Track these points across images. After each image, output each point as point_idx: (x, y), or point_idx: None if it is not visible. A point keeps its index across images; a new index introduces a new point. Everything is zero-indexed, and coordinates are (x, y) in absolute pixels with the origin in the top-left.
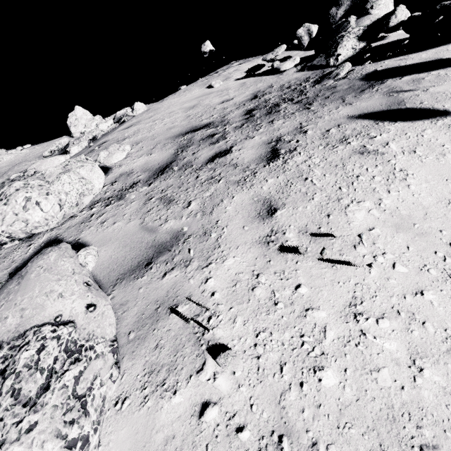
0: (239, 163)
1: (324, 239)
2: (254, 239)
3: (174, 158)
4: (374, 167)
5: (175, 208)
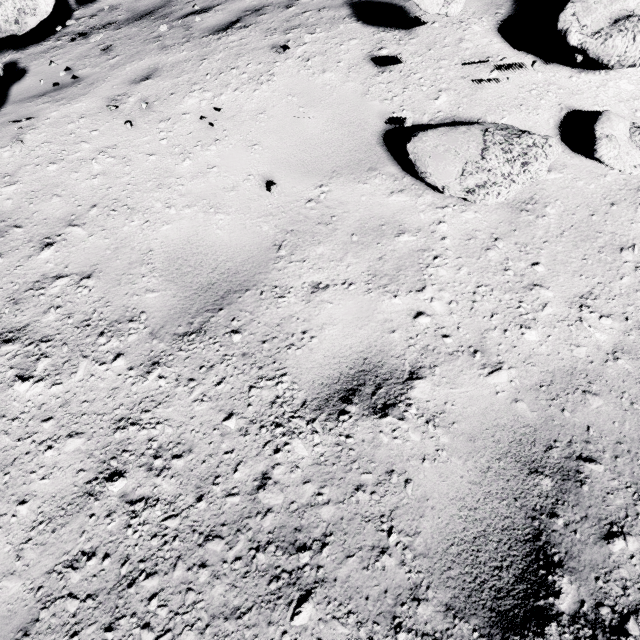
0: (193, 28)
1: (149, 111)
2: (108, 95)
3: (166, 3)
4: (257, 64)
5: (103, 58)
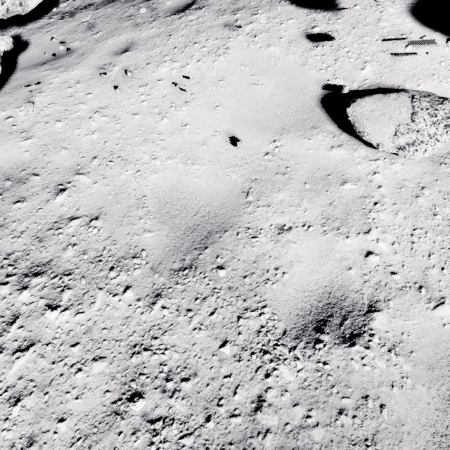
0: (157, 9)
1: (131, 77)
2: (97, 64)
3: None
4: (214, 40)
5: (88, 33)
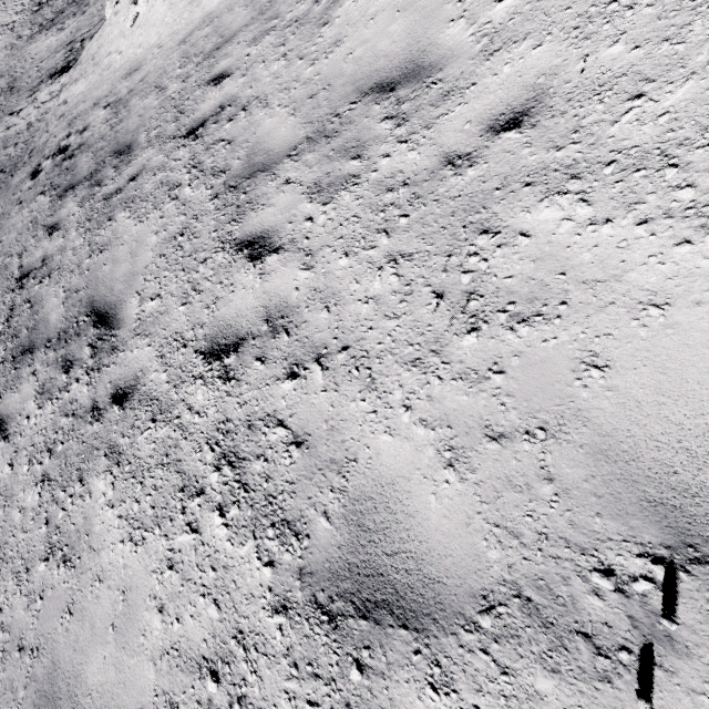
0: None
1: None
2: None
3: None
4: None
5: None
